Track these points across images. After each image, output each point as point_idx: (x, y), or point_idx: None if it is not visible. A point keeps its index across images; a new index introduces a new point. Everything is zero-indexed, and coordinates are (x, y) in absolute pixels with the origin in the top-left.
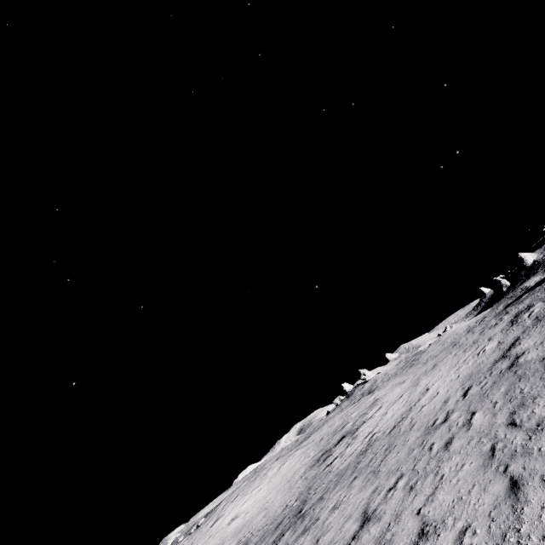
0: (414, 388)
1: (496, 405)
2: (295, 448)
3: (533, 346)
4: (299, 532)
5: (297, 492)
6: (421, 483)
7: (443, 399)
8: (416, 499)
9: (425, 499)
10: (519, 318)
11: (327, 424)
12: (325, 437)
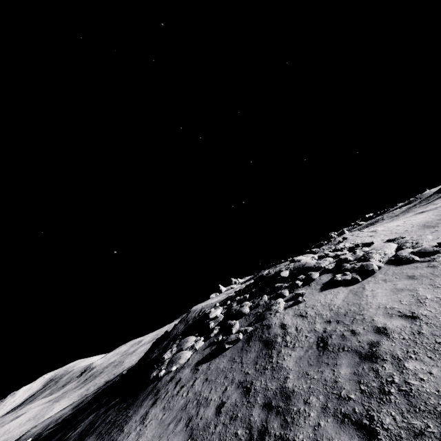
0: None
1: None
2: None
3: None
4: None
5: None
6: None
7: None
8: None
9: None
10: None
11: None
12: None
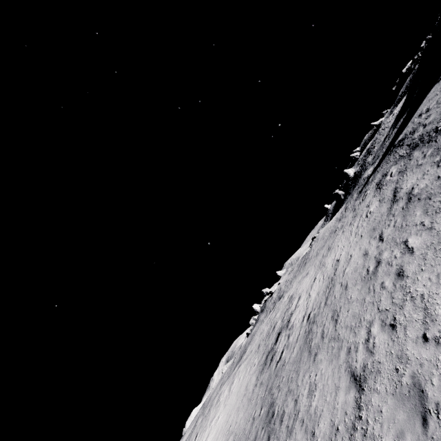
0: (323, 268)
1: (424, 224)
2: (237, 365)
3: (417, 180)
4: (283, 437)
5: (259, 400)
6: (400, 315)
7: (361, 255)
8: (410, 330)
9: (421, 324)
10: (383, 182)
11: (256, 334)
12: (261, 343)
